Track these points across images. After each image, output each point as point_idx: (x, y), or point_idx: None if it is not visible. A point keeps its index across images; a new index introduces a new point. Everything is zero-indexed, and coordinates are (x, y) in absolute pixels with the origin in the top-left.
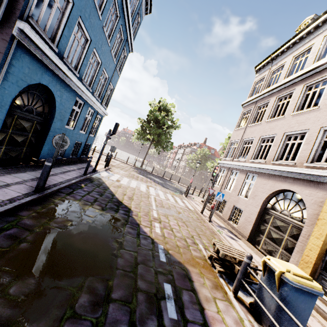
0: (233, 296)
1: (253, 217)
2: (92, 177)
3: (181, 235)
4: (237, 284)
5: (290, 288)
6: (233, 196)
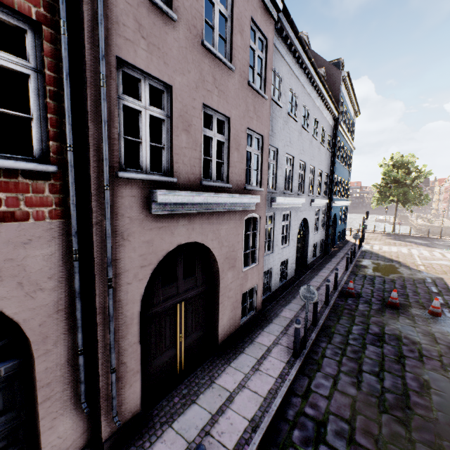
0: None
1: None
2: (362, 250)
3: (441, 270)
4: None
5: None
6: None
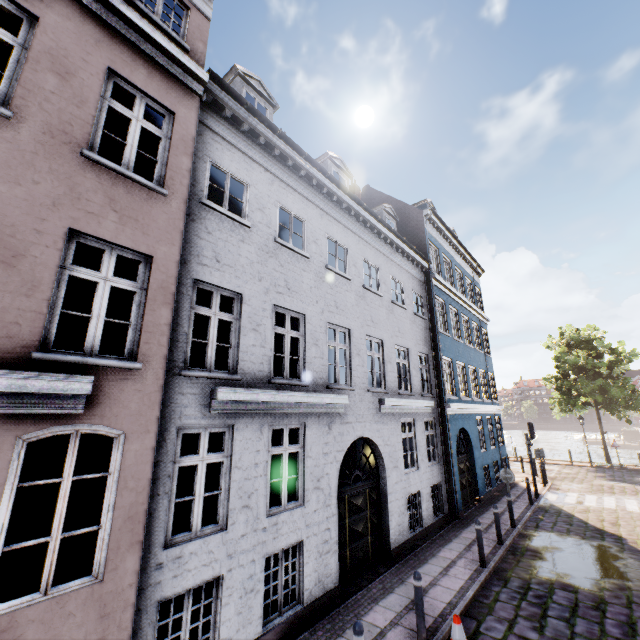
0: None
1: None
2: (539, 504)
3: None
4: None
5: None
6: None
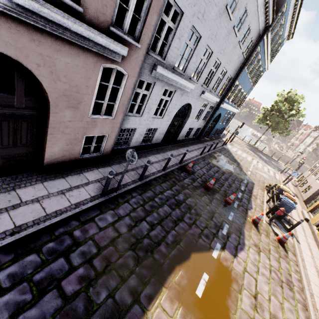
0: (266, 193)
1: (313, 191)
2: (224, 147)
3: (258, 179)
4: (268, 190)
5: (280, 190)
6: (313, 179)
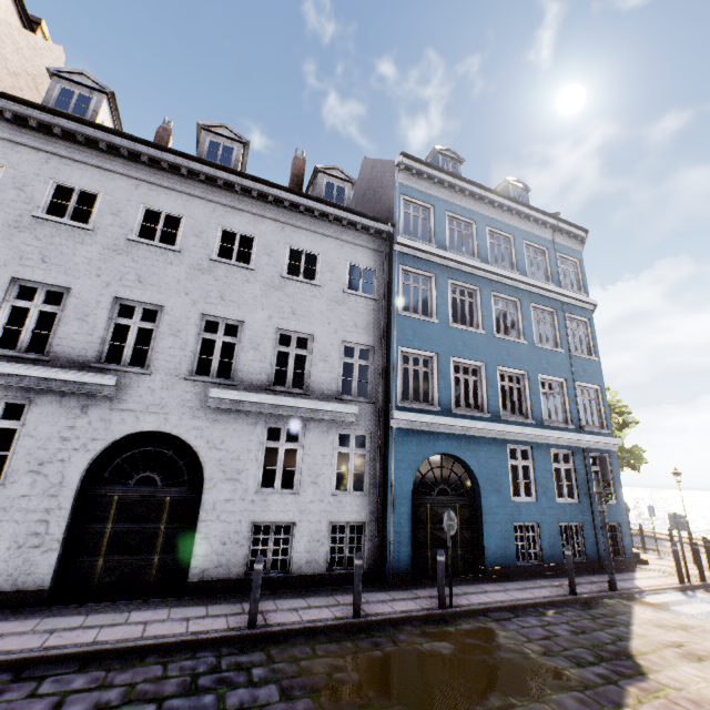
0: None
1: None
2: (601, 600)
3: None
4: None
5: None
6: None
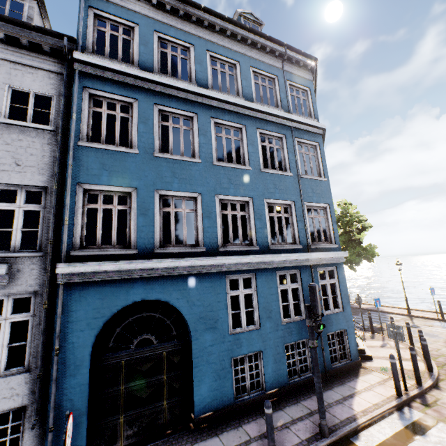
0: None
1: None
2: None
3: None
4: None
5: None
6: None
